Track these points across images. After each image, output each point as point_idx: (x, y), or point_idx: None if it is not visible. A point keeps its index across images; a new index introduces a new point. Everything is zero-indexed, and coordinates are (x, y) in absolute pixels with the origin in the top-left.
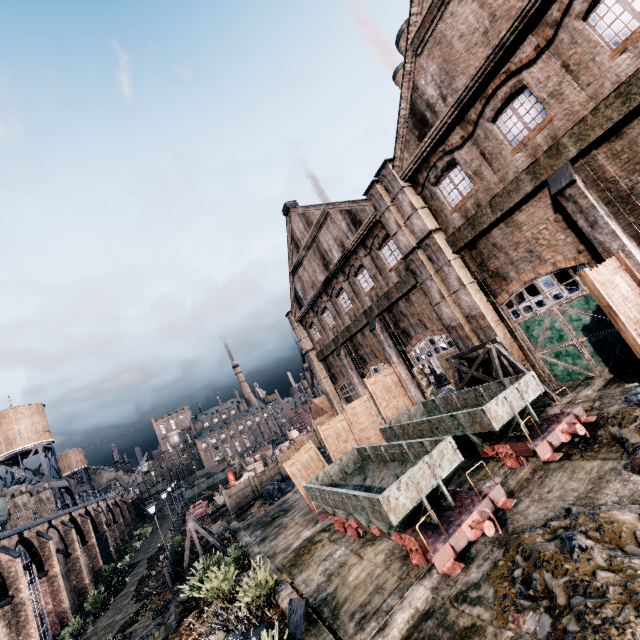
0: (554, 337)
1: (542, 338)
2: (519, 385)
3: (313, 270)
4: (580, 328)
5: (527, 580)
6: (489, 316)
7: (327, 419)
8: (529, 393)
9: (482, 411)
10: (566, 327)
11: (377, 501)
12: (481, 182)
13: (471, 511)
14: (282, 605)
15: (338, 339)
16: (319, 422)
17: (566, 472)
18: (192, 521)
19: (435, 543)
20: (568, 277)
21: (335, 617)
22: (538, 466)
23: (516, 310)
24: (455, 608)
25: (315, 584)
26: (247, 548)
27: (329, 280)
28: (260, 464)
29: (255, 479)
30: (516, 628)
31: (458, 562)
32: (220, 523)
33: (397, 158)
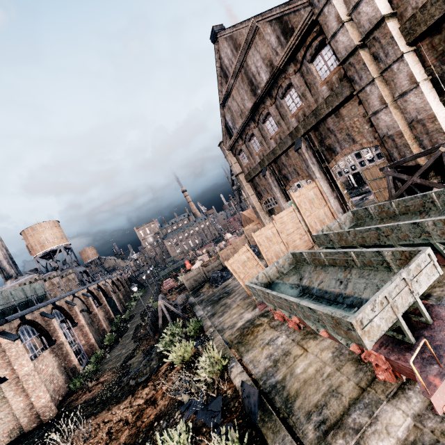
0: None
1: None
2: None
3: (241, 98)
4: None
5: None
6: (441, 118)
7: (254, 226)
8: None
9: None
10: None
11: (347, 323)
12: None
13: None
14: (234, 382)
15: (264, 162)
16: (248, 228)
17: None
18: (161, 299)
19: (425, 374)
20: None
21: (289, 411)
22: None
23: None
24: None
25: (262, 367)
26: (201, 322)
27: (256, 106)
28: (206, 256)
29: (203, 268)
30: None
31: None
32: (182, 295)
33: None
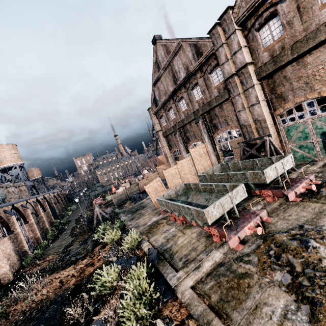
0: (302, 137)
1: (295, 137)
2: (283, 161)
3: (167, 83)
4: (320, 133)
5: (277, 256)
6: (268, 121)
7: (164, 167)
8: (287, 166)
9: (262, 173)
10: (312, 132)
11: (202, 212)
12: (290, 30)
13: (249, 221)
14: (144, 250)
15: (176, 126)
16: (160, 168)
17: (300, 207)
18: (97, 207)
19: (229, 234)
20: (322, 102)
21: (171, 258)
22: (283, 202)
23: (285, 119)
24: (236, 263)
25: (160, 242)
26: (125, 222)
27: (176, 91)
28: (128, 184)
29: (127, 191)
30: (270, 277)
31: (241, 244)
32: (109, 208)
33: (236, 6)
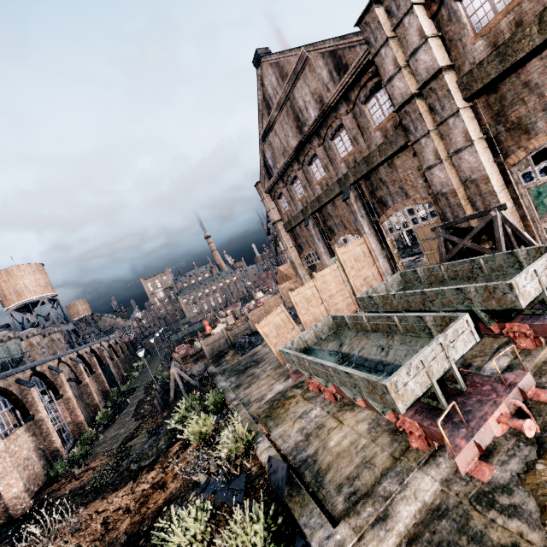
0: None
1: None
2: None
3: (285, 134)
4: None
5: None
6: (494, 180)
7: (292, 284)
8: None
9: (509, 286)
10: None
11: (382, 386)
12: None
13: (497, 402)
14: (261, 459)
15: (307, 210)
16: (284, 287)
17: None
18: (175, 367)
19: (453, 437)
20: None
21: (319, 485)
22: None
23: (530, 172)
24: (479, 513)
25: (293, 442)
26: (224, 394)
27: (302, 145)
28: (231, 318)
29: (228, 332)
30: None
31: (486, 463)
32: (200, 364)
33: None
